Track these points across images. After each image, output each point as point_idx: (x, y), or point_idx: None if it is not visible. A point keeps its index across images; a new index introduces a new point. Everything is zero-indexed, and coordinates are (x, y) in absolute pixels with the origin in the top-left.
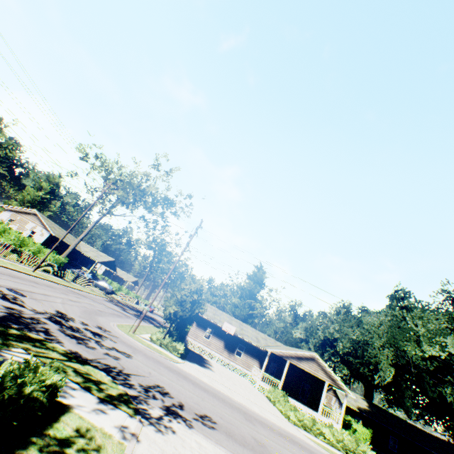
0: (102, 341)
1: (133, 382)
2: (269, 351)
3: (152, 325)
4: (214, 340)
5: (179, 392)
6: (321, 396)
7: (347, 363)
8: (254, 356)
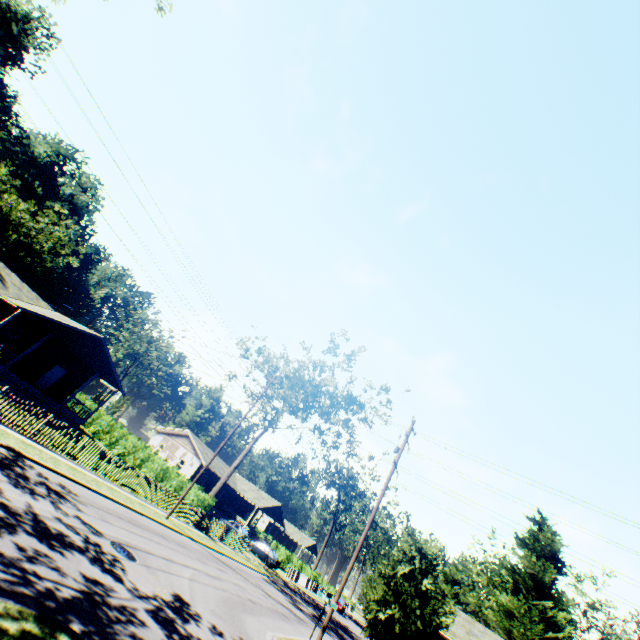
0: None
1: None
2: None
3: None
4: None
5: None
6: None
7: None
8: None
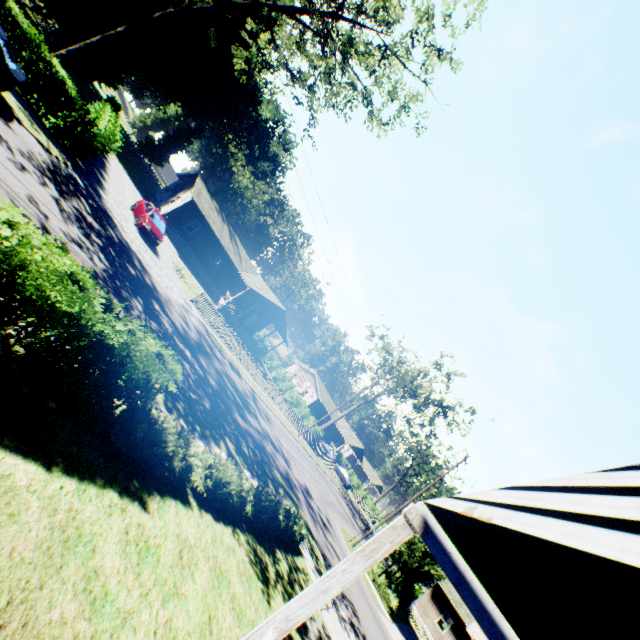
0: (326, 532)
1: None
2: None
3: None
4: (449, 639)
5: (368, 628)
6: None
7: None
8: None
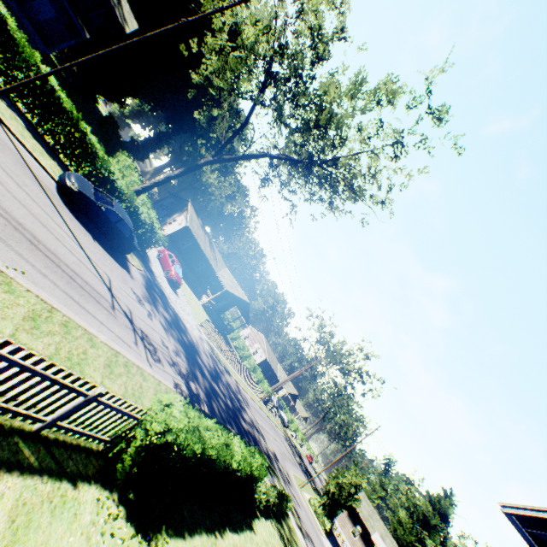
0: (290, 486)
1: (302, 524)
2: None
3: (309, 484)
4: (359, 543)
5: None
6: None
7: None
8: None
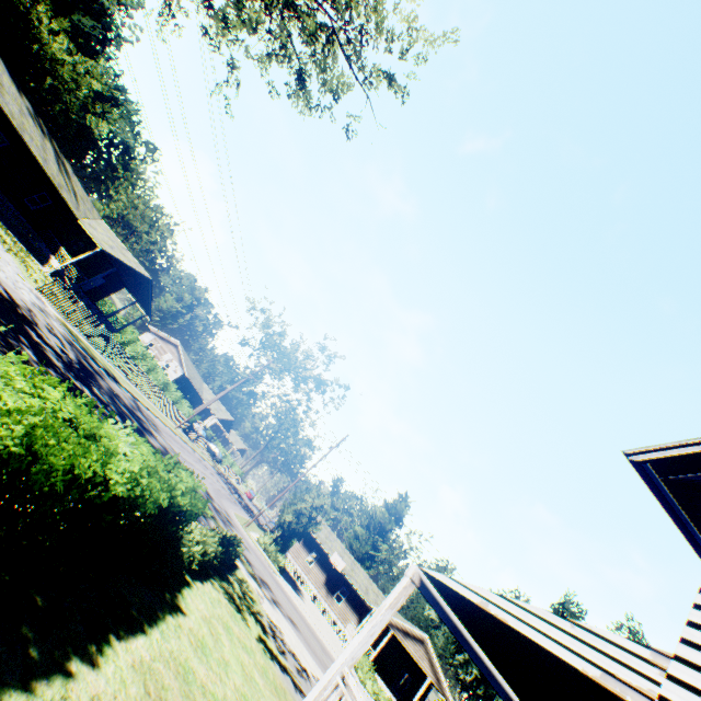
0: (233, 528)
1: (255, 570)
2: (374, 609)
3: (254, 522)
4: (316, 569)
5: (278, 595)
6: (421, 699)
7: (485, 684)
8: (355, 609)
